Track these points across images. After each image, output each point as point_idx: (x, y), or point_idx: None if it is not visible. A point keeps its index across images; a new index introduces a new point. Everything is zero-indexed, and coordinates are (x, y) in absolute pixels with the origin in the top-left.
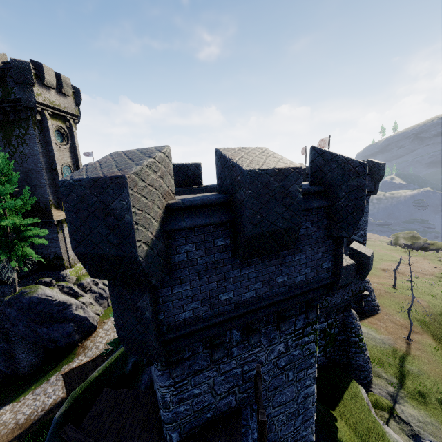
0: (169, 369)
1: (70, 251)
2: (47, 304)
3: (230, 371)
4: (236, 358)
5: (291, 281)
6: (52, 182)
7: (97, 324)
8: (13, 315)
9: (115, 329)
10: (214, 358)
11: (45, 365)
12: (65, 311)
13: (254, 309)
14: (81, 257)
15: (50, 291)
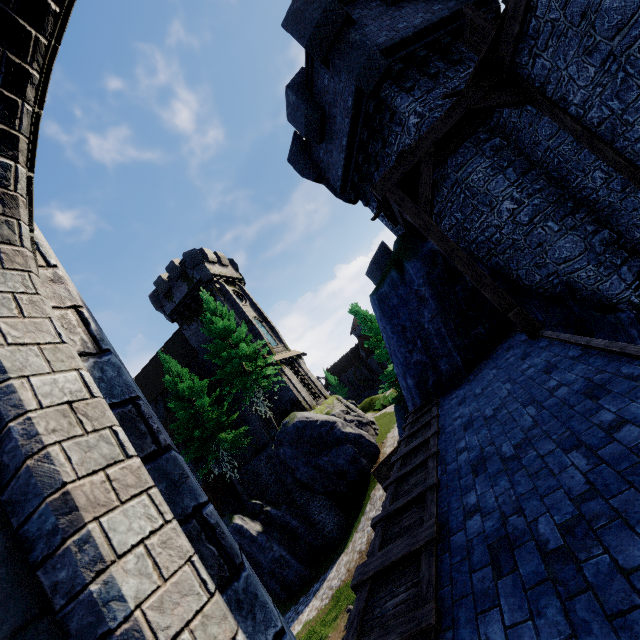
0: (403, 89)
1: (302, 392)
2: (312, 427)
3: (458, 88)
4: (455, 78)
5: (446, 7)
6: (252, 334)
7: (376, 444)
8: (288, 453)
9: (350, 77)
10: (431, 73)
11: (352, 518)
12: (333, 432)
13: (429, 24)
14: (309, 45)
15: (307, 413)
